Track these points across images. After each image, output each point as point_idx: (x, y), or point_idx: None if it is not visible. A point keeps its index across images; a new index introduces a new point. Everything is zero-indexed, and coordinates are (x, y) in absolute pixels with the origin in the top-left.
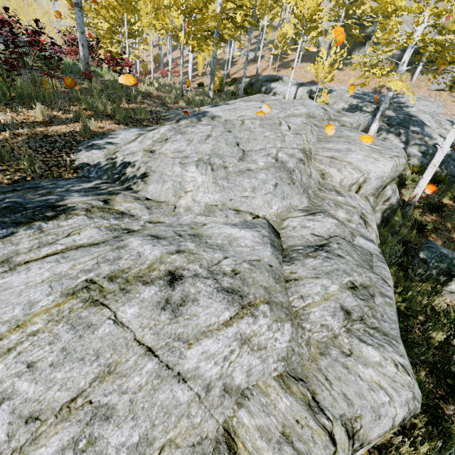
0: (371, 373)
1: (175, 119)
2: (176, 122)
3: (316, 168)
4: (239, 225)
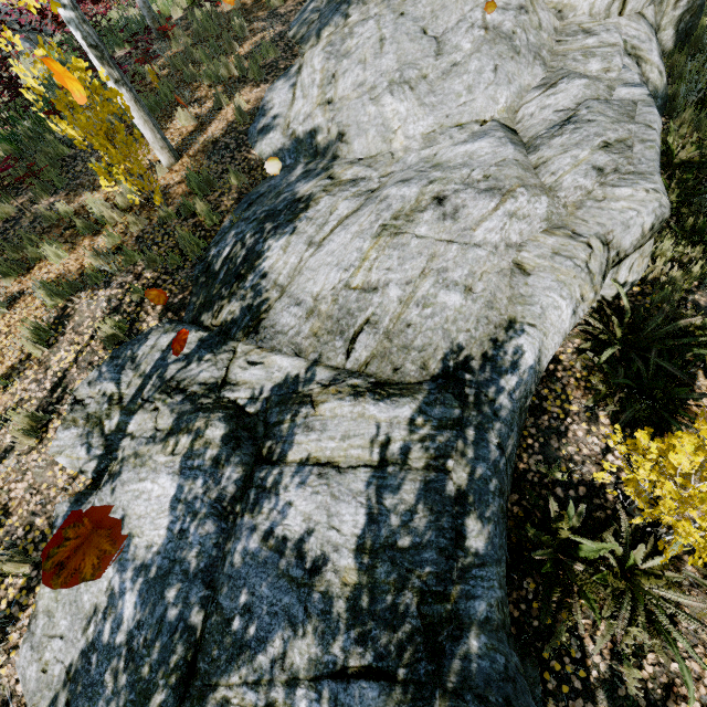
0: (622, 204)
1: (313, 35)
2: (317, 39)
3: (547, 7)
4: (469, 140)
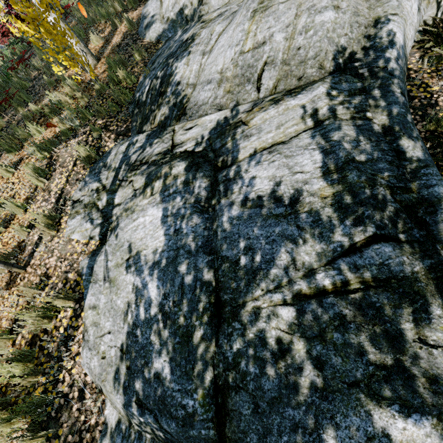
0: None
1: None
2: None
3: None
4: None
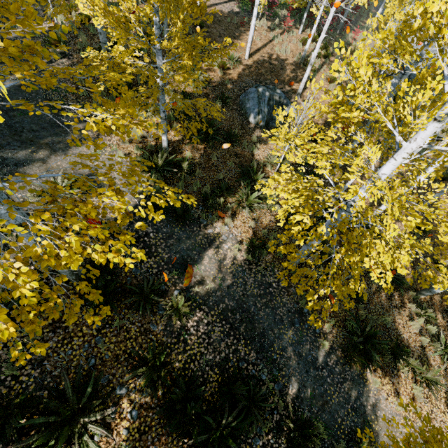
0: None
1: None
2: None
3: None
4: None
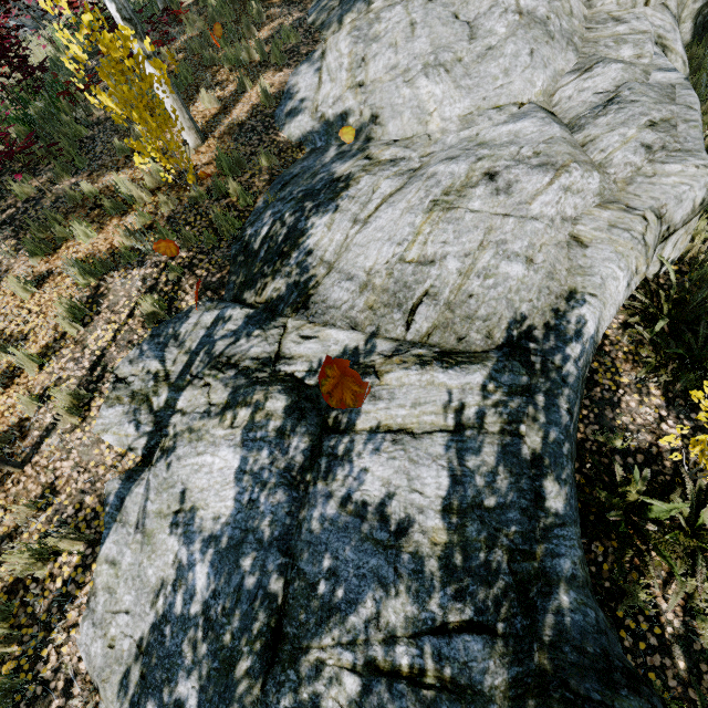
0: (673, 179)
1: (335, 21)
2: (339, 25)
3: None
4: (509, 121)
